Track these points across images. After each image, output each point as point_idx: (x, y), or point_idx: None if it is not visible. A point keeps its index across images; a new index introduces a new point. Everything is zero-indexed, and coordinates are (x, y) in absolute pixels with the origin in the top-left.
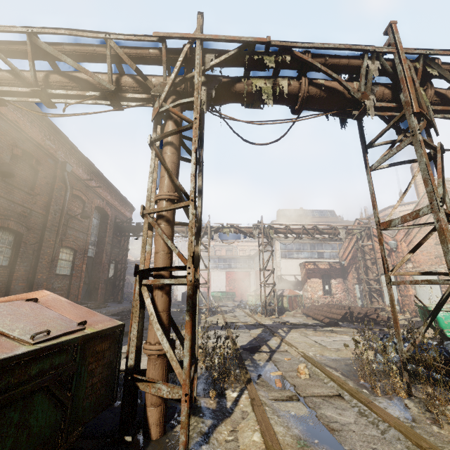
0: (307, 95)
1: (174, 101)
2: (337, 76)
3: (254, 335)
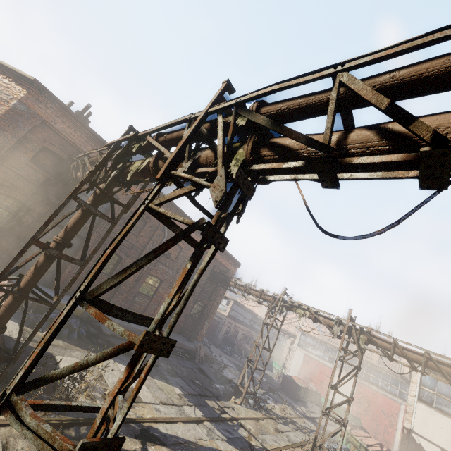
0: (153, 169)
1: (104, 181)
2: (164, 149)
3: (207, 443)
